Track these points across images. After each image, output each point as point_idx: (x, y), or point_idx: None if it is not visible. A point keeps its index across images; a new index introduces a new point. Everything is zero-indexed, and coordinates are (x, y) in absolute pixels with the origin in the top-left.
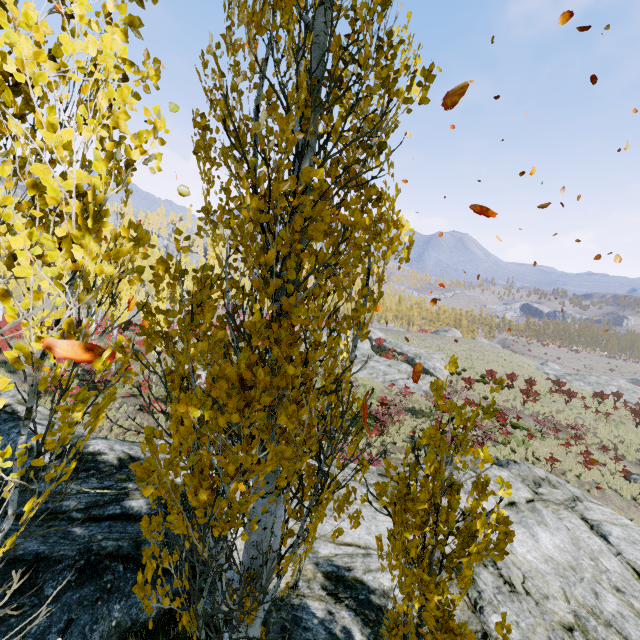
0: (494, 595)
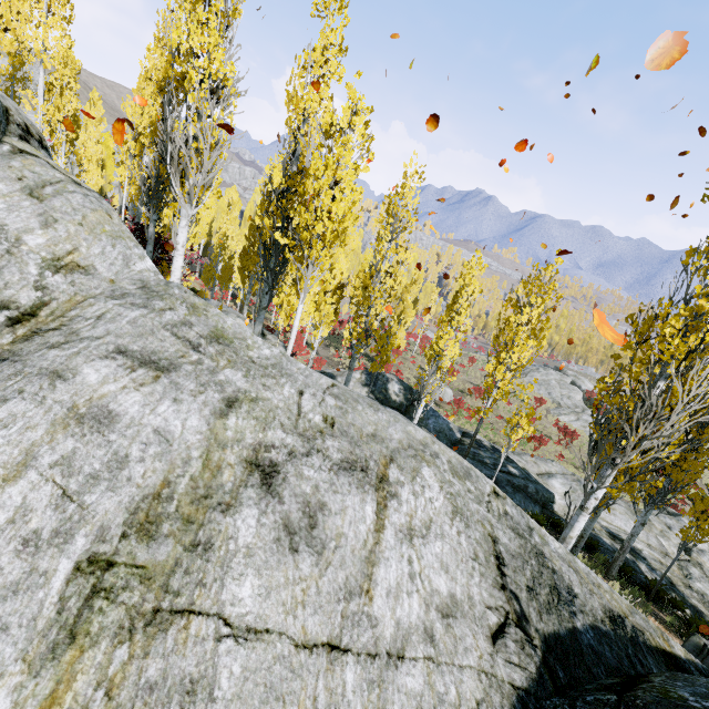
0: (699, 577)
